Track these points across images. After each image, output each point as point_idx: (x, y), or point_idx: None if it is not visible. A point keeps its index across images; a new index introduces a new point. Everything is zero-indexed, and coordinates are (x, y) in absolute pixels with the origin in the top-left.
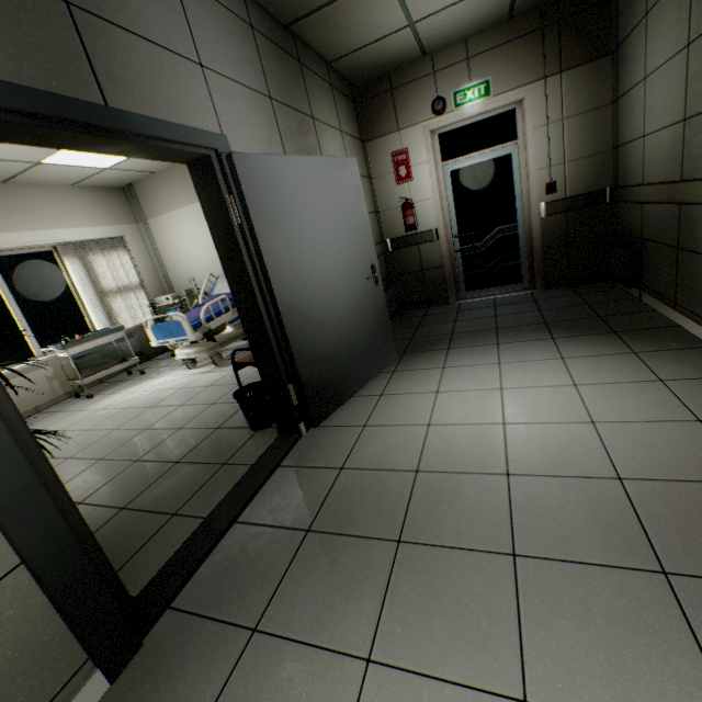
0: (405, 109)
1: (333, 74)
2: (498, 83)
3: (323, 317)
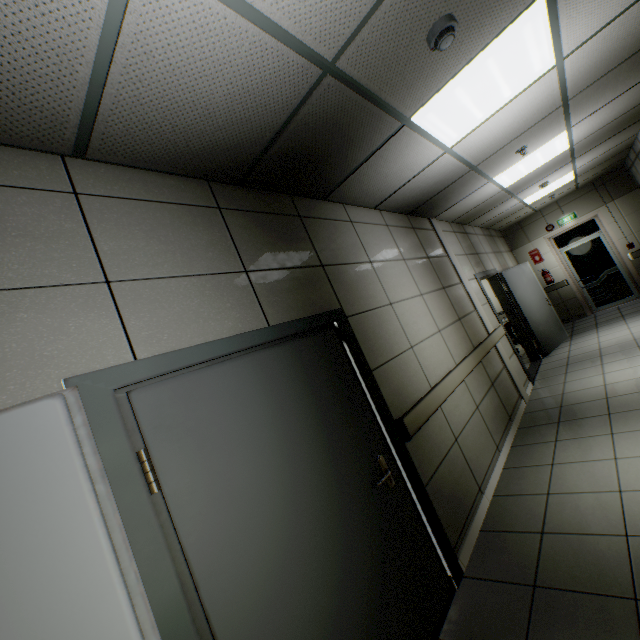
0: (530, 233)
1: (496, 232)
2: (579, 212)
3: (536, 317)
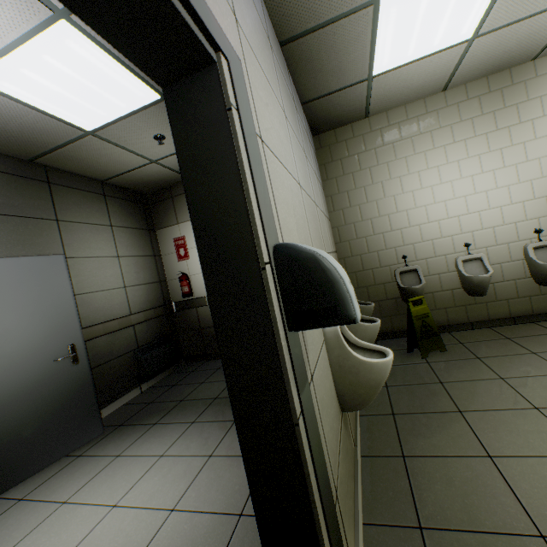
0: (182, 209)
1: (113, 187)
2: None
3: None
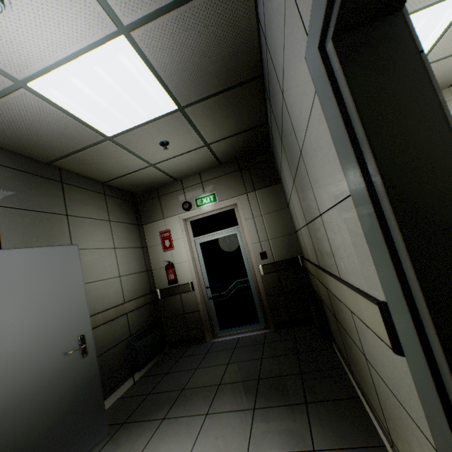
0: (167, 206)
1: (111, 188)
2: (221, 195)
3: None
